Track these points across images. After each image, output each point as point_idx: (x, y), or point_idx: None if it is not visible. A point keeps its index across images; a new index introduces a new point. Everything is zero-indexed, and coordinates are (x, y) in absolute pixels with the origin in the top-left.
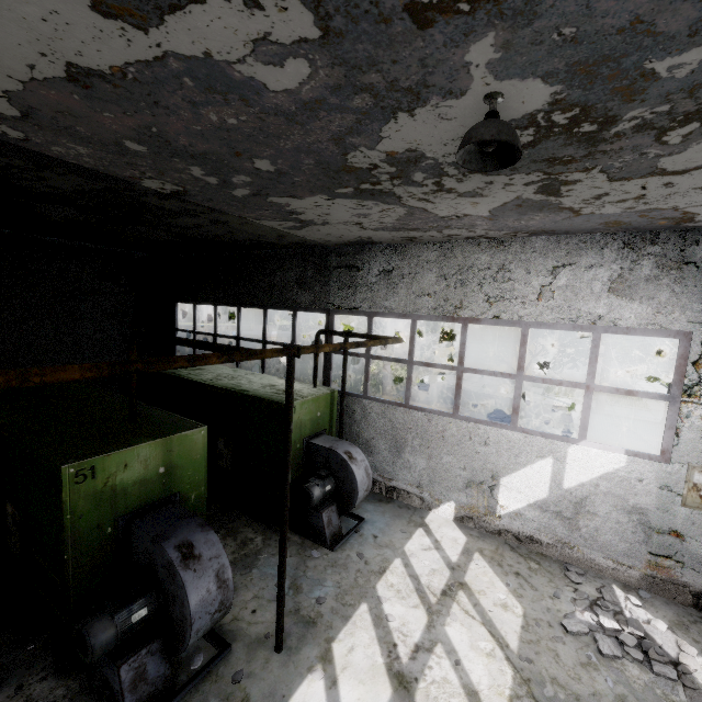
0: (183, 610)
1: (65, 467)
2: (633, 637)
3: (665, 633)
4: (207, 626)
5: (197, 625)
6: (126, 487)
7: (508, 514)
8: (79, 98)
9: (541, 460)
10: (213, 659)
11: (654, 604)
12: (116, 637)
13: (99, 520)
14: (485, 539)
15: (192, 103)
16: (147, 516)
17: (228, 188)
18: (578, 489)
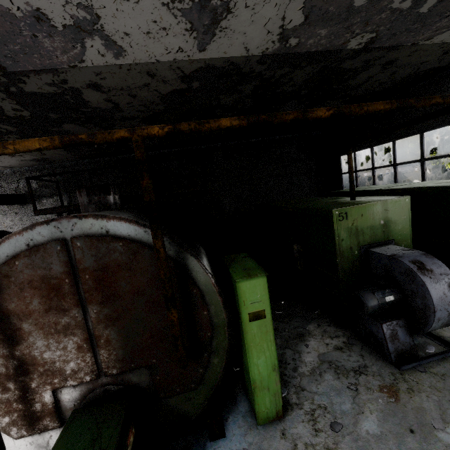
0: (424, 301)
1: (333, 210)
2: None
3: None
4: (444, 321)
5: (438, 315)
6: (362, 229)
7: None
8: None
9: None
10: (444, 352)
11: None
12: (378, 305)
13: (350, 245)
14: None
15: None
16: (377, 248)
17: (418, 6)
18: None
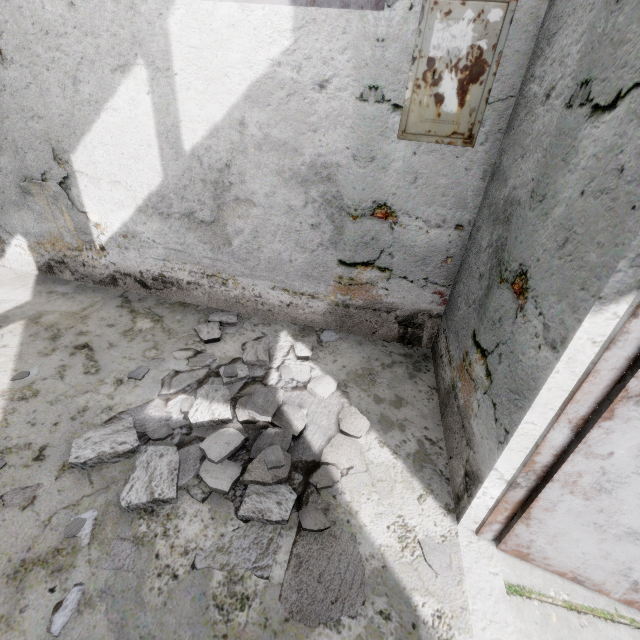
0: None
1: None
2: (236, 435)
3: (327, 400)
4: None
5: None
6: None
7: (113, 241)
8: None
9: (124, 77)
10: None
11: (337, 350)
12: None
13: None
14: (78, 295)
15: None
16: None
17: None
18: (211, 146)
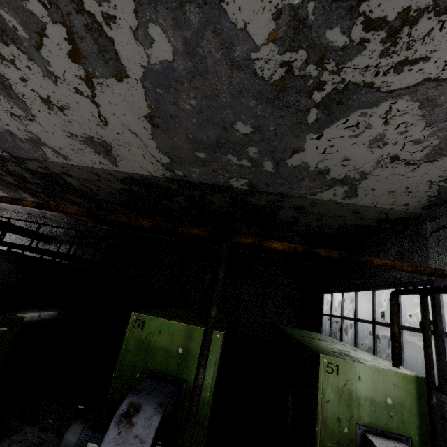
0: None
1: (133, 313)
2: None
3: None
4: None
5: None
6: (156, 348)
7: None
8: (164, 135)
9: None
10: None
11: None
12: None
13: (135, 362)
14: None
15: (175, 104)
16: (157, 380)
17: (259, 166)
18: None
